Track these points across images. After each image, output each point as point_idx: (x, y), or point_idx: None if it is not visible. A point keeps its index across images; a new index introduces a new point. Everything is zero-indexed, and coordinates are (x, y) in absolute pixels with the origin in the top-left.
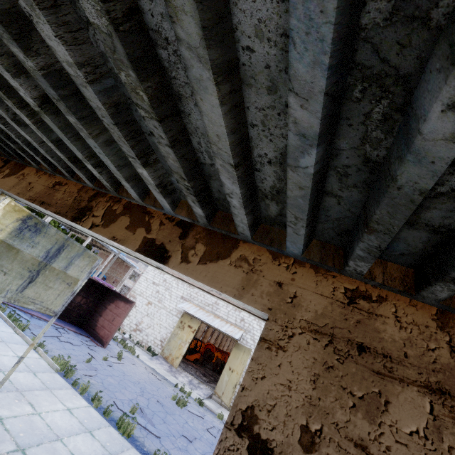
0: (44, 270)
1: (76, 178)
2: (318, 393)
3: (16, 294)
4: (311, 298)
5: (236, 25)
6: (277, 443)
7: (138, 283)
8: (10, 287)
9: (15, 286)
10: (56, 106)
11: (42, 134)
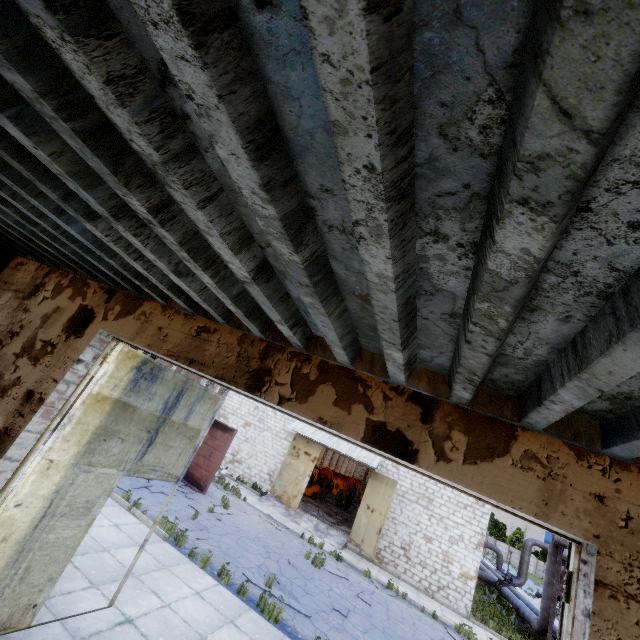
0: (163, 426)
1: (234, 324)
2: None
3: (135, 464)
4: None
5: None
6: None
7: (229, 397)
8: (128, 456)
9: (133, 453)
10: (268, 272)
11: (222, 292)
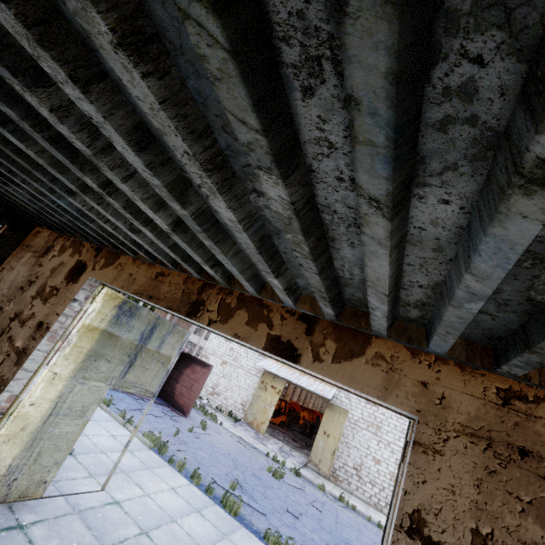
0: (140, 353)
1: (180, 269)
2: (483, 498)
3: (119, 380)
4: (461, 399)
5: (412, 216)
6: (450, 544)
7: (209, 341)
8: (114, 374)
9: (118, 372)
10: (184, 226)
11: (161, 242)
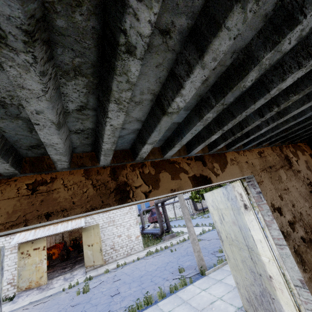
0: None
1: (75, 165)
2: (274, 186)
3: None
4: (255, 161)
5: None
6: (279, 205)
7: None
8: None
9: None
10: None
11: (119, 131)
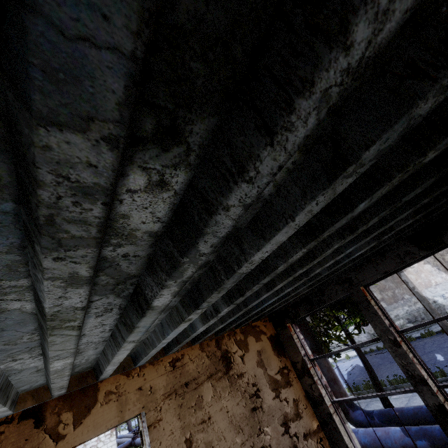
0: None
1: None
2: (183, 421)
3: None
4: (159, 381)
5: None
6: None
7: None
8: None
9: None
10: None
11: None
